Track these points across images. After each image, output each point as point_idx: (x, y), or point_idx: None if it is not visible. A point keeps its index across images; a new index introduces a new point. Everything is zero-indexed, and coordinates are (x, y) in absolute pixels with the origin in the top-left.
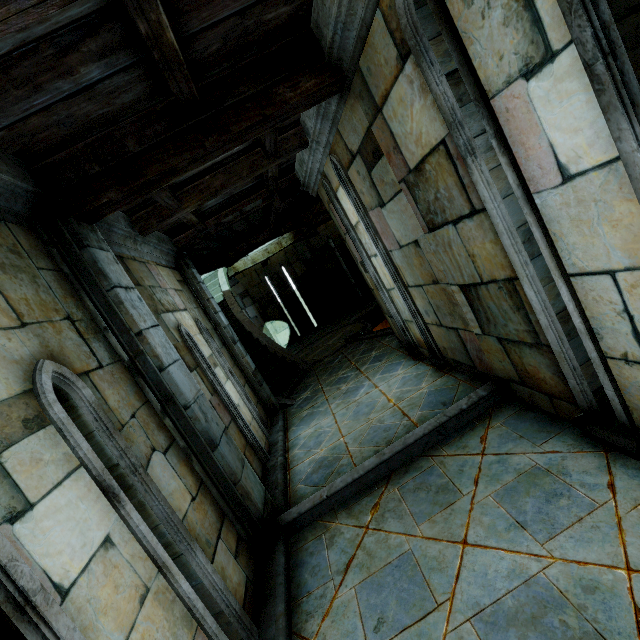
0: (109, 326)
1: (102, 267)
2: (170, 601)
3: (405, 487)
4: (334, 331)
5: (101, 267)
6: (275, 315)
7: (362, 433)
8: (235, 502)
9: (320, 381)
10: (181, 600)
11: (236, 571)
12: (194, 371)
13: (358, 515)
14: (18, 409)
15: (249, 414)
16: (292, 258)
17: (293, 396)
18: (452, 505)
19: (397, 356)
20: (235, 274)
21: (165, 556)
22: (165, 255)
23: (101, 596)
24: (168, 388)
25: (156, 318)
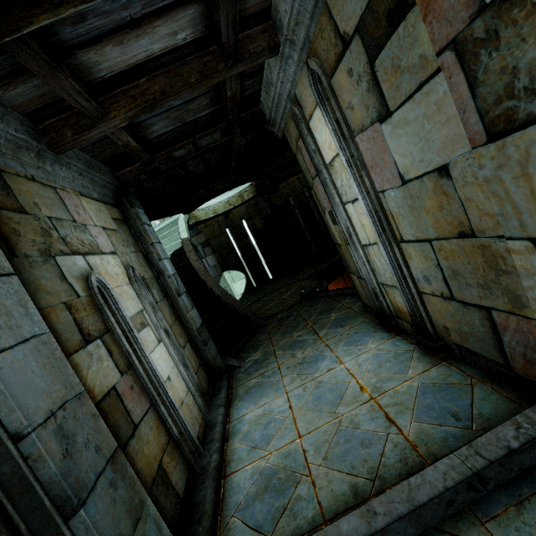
0: None
1: None
2: None
3: None
4: (288, 285)
5: None
6: (233, 265)
7: (327, 439)
8: None
9: (272, 341)
10: None
11: None
12: (97, 340)
13: None
14: None
15: (183, 387)
16: (253, 213)
17: (242, 355)
18: None
19: (363, 323)
20: (198, 224)
21: None
22: (100, 187)
23: None
24: None
25: (41, 262)
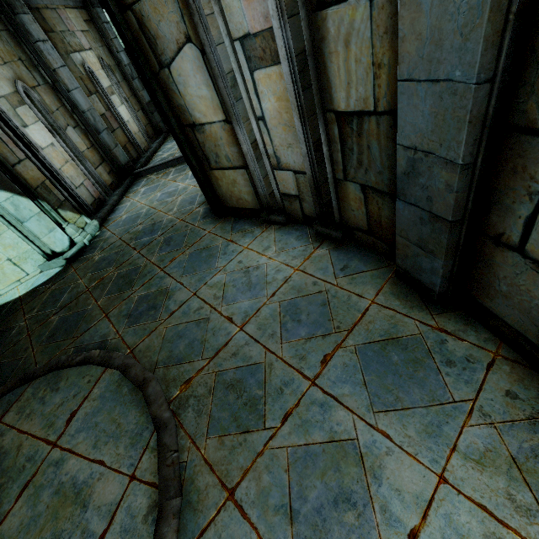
0: (39, 64)
1: (28, 28)
2: (77, 168)
3: (177, 169)
4: None
5: (27, 29)
6: None
7: None
8: (111, 158)
9: None
10: (81, 170)
11: (108, 177)
12: (94, 95)
13: (159, 174)
14: (15, 97)
15: (137, 128)
16: None
17: None
18: (181, 174)
19: None
20: None
21: (74, 157)
22: None
23: (53, 155)
24: (73, 101)
25: (67, 57)
